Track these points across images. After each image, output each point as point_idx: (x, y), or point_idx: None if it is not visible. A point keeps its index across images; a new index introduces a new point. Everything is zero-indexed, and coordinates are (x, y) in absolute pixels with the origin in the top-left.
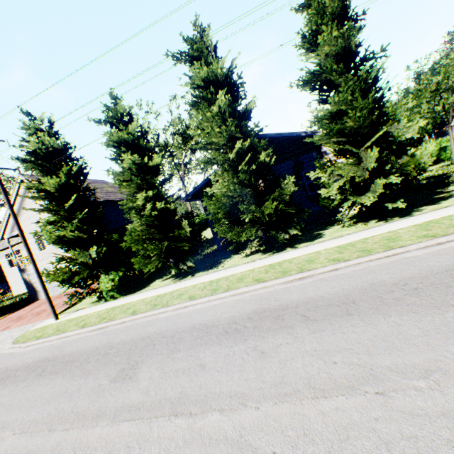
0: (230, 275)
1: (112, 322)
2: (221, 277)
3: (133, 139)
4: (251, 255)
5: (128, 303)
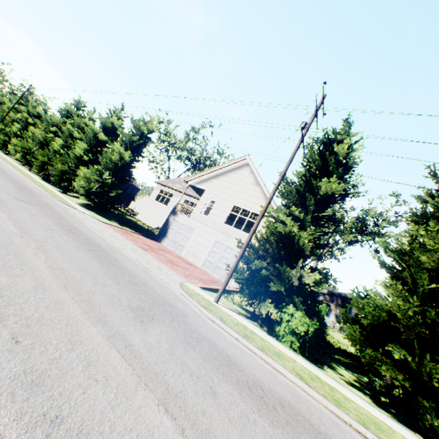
0: None
1: None
2: None
3: None
4: None
5: (350, 399)
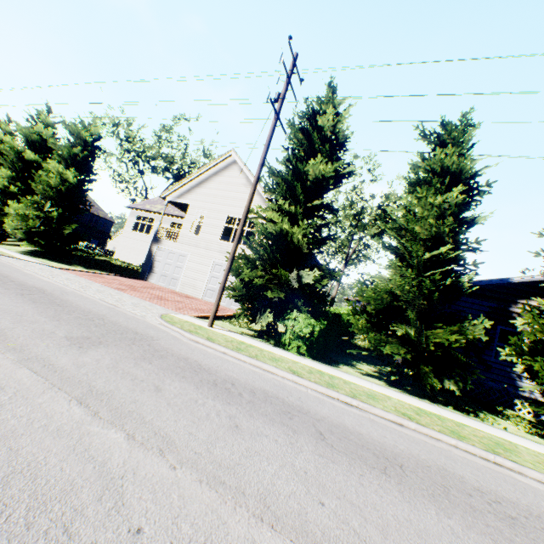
0: None
1: (372, 407)
2: None
3: (472, 175)
4: None
5: (351, 382)
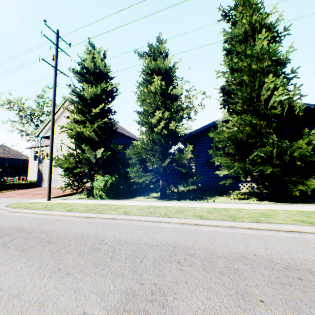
0: (238, 208)
1: (101, 214)
2: (225, 207)
3: (165, 69)
4: (242, 199)
5: (116, 205)
